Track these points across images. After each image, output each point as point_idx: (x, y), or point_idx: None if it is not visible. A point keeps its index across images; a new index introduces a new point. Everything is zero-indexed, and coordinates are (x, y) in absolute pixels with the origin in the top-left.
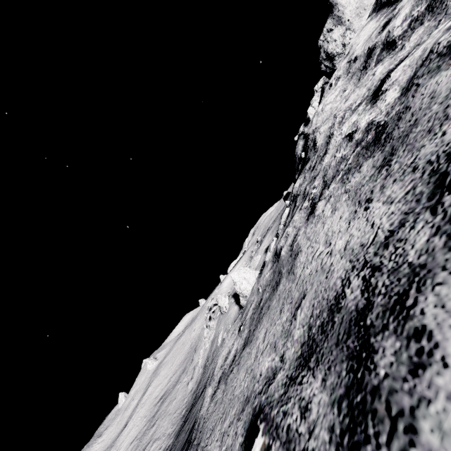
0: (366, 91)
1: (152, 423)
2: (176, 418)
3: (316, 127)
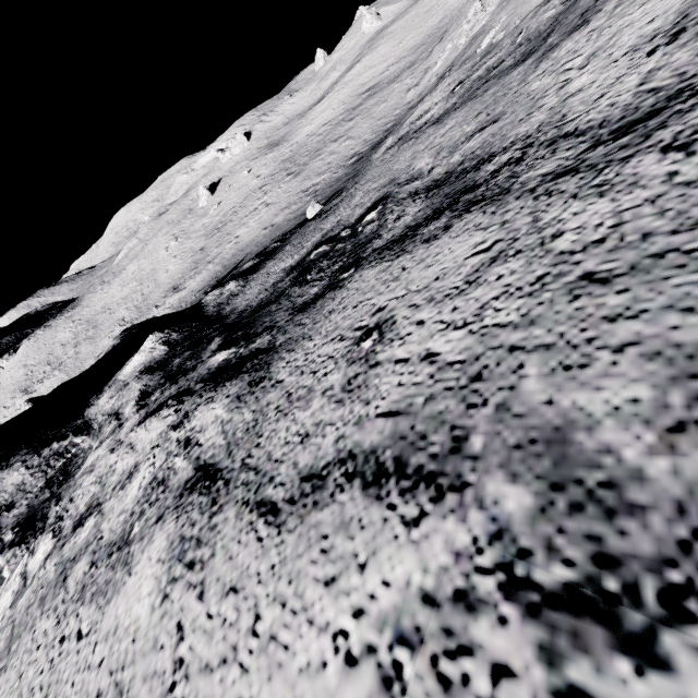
0: None
1: (350, 116)
2: (378, 128)
3: None
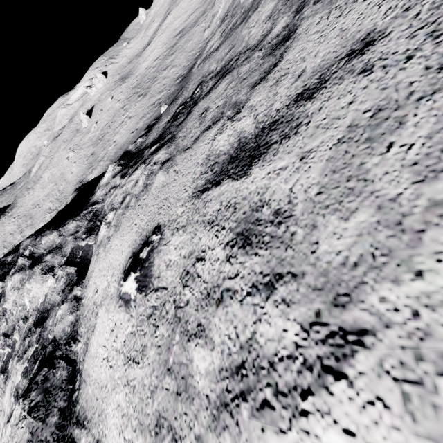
0: None
1: (171, 52)
2: (190, 58)
3: None
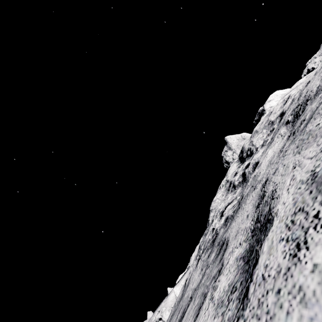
0: (224, 206)
1: None
2: None
3: (212, 208)
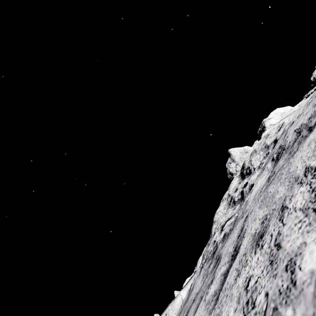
0: (224, 220)
1: None
2: None
3: (215, 220)
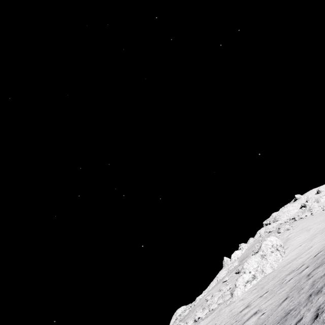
0: None
1: None
2: None
3: None
